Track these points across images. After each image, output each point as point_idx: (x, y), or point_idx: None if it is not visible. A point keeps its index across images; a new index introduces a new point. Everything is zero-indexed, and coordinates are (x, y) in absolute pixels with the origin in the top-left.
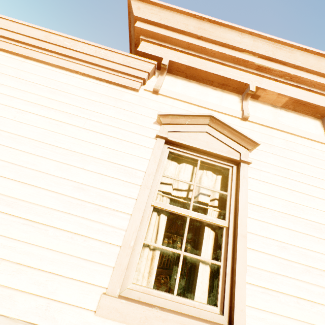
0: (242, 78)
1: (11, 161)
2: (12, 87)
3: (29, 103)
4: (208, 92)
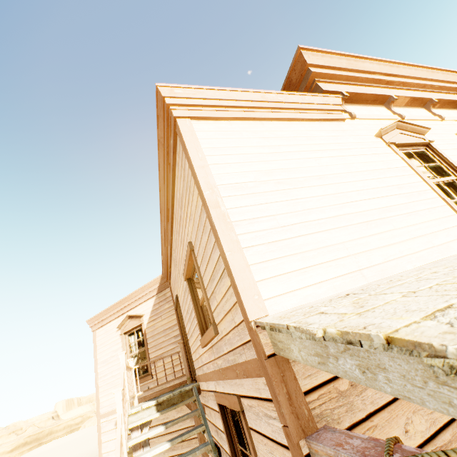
0: (384, 93)
1: (356, 189)
2: (286, 145)
3: (311, 151)
4: (369, 109)
